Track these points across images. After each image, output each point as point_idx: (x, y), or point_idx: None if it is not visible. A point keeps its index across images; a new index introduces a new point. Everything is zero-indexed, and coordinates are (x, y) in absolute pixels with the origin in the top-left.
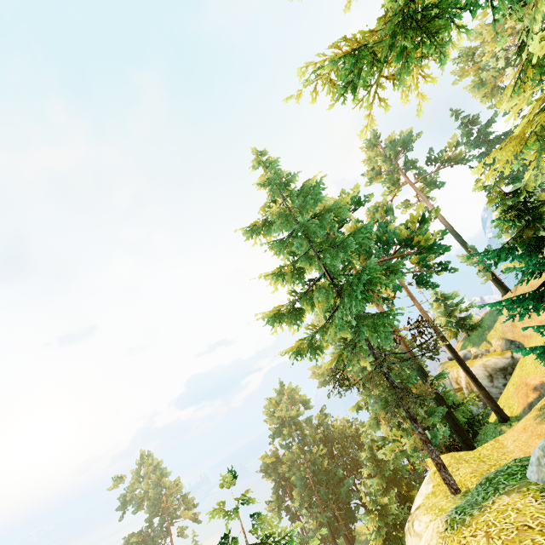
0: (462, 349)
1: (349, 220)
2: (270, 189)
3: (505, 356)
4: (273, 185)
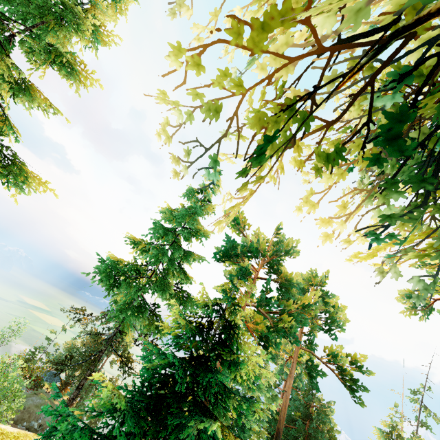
0: None
1: (240, 254)
2: (186, 194)
3: None
4: (191, 193)
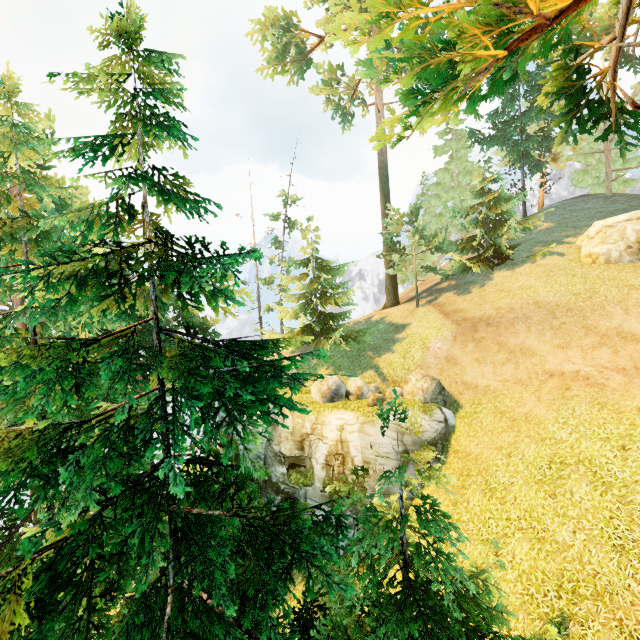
0: (306, 369)
1: None
2: None
3: (436, 416)
4: None
